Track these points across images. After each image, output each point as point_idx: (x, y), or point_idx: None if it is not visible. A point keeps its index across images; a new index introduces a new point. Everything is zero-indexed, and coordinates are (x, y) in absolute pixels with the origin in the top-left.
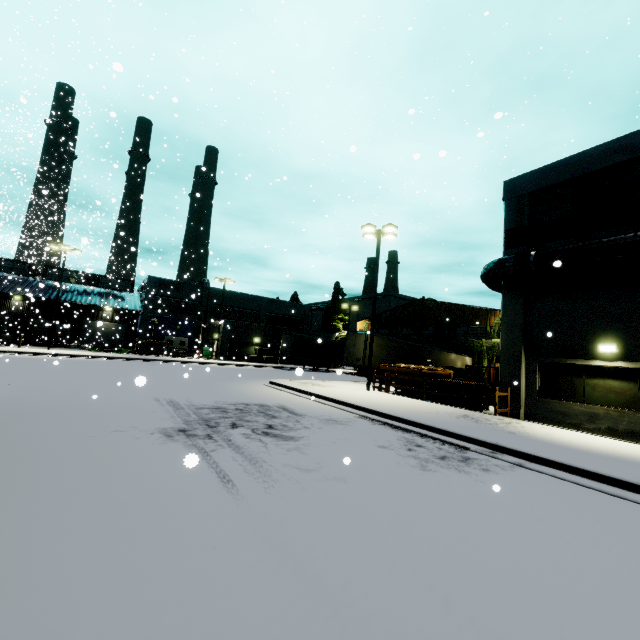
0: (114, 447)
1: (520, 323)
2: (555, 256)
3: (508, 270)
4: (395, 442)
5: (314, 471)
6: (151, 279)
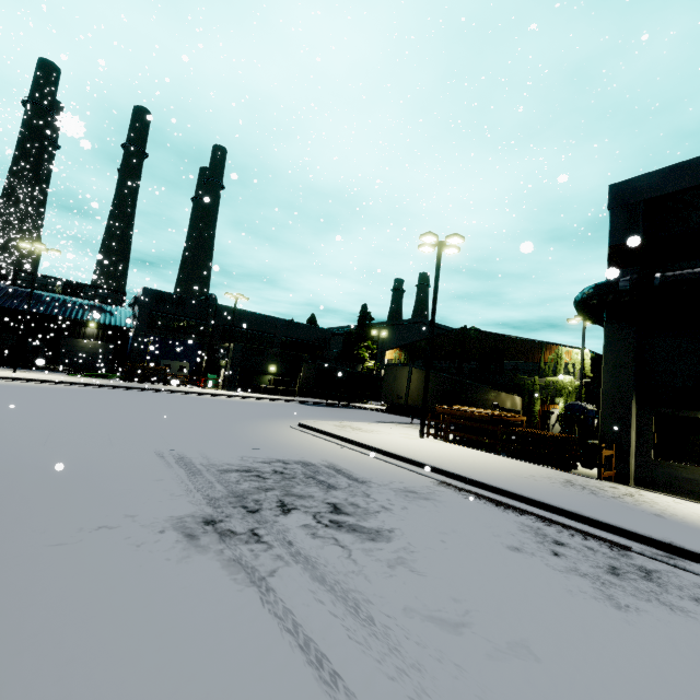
0: (97, 575)
1: (631, 363)
2: (692, 279)
3: (621, 296)
4: (522, 536)
5: (465, 628)
6: (147, 291)
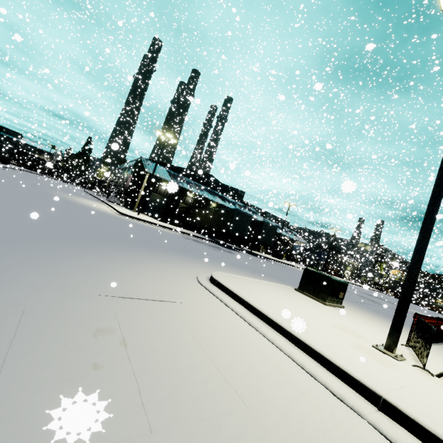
0: None
1: None
2: None
3: None
4: None
5: None
6: (322, 233)
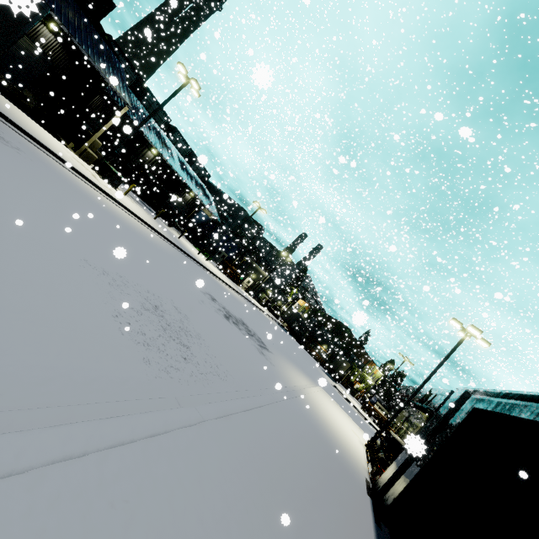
0: None
1: None
2: None
3: None
4: None
5: None
6: (245, 213)
